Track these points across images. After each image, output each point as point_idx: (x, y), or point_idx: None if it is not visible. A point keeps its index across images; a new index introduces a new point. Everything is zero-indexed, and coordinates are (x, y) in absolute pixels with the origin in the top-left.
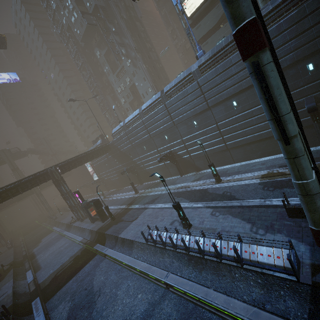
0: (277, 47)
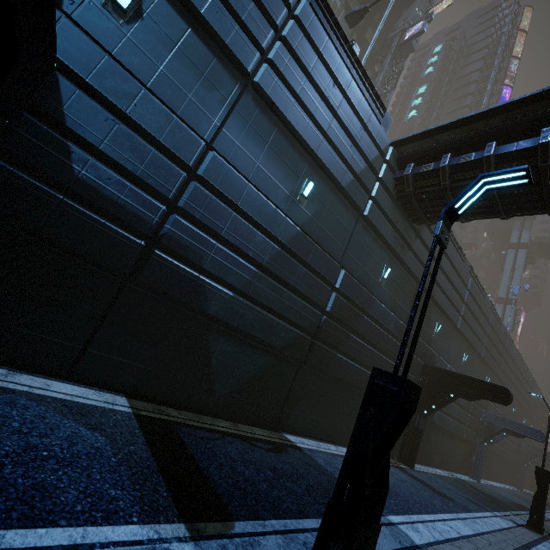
0: (528, 393)
